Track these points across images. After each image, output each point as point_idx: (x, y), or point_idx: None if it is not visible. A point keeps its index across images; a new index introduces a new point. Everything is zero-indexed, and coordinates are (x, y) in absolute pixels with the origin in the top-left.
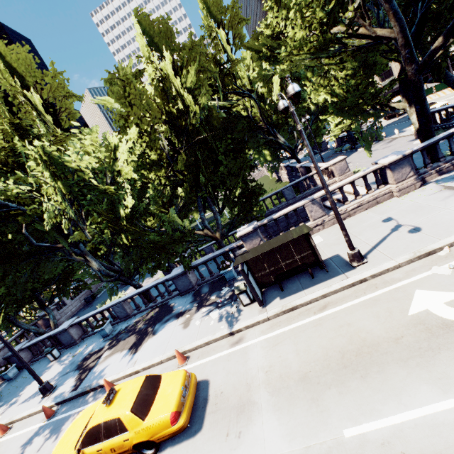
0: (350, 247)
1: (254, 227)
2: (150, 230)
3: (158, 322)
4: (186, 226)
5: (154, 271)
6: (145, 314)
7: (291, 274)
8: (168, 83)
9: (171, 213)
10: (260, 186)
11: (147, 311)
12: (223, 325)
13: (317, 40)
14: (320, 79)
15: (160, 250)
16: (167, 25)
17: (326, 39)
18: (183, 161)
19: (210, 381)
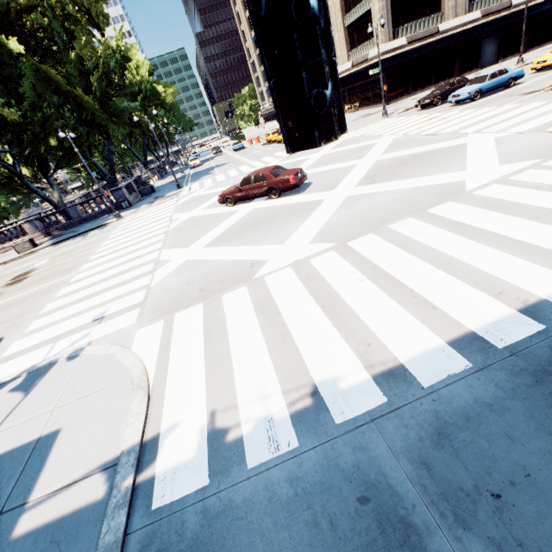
0: None
1: None
2: None
3: None
4: None
5: None
6: None
7: None
8: None
9: None
10: None
11: None
12: None
13: None
14: None
15: None
16: None
17: None
18: None
19: None
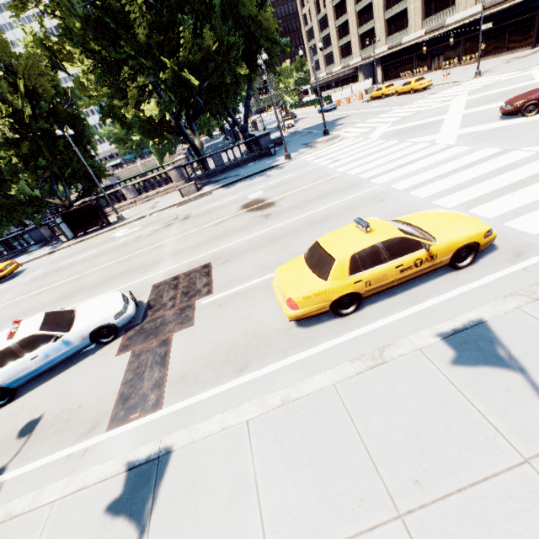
0: (116, 213)
1: (86, 200)
2: (4, 194)
3: (14, 258)
4: (38, 195)
5: (6, 223)
6: (6, 257)
7: (89, 226)
8: (4, 87)
9: (23, 184)
10: (100, 172)
11: (8, 255)
12: (48, 251)
13: (112, 86)
14: (127, 107)
15: (11, 209)
16: (0, 37)
17: (118, 87)
18: (26, 146)
19: (28, 268)
